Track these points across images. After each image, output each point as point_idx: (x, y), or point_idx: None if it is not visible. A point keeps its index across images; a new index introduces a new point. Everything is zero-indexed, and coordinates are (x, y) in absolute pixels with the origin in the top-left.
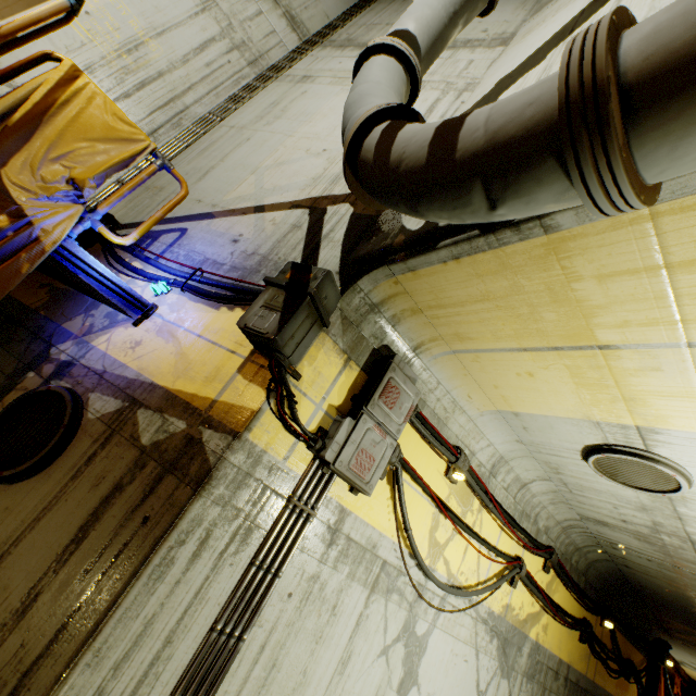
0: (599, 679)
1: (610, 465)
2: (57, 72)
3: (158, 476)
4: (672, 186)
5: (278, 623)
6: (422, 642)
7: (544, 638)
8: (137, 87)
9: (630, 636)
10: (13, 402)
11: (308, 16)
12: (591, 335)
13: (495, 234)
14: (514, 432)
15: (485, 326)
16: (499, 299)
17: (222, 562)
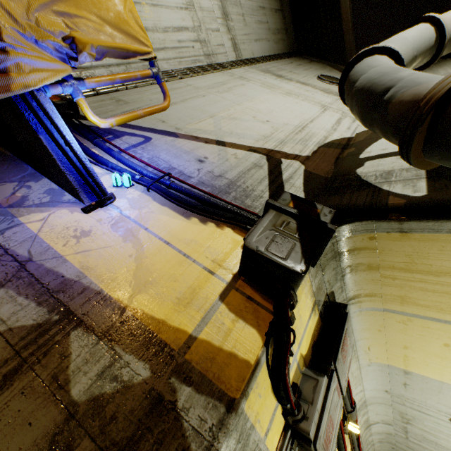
0: None
1: None
2: None
3: None
4: None
5: None
6: None
7: None
8: None
9: None
10: None
11: (243, 48)
12: None
13: None
14: (389, 383)
15: (448, 298)
16: None
17: None
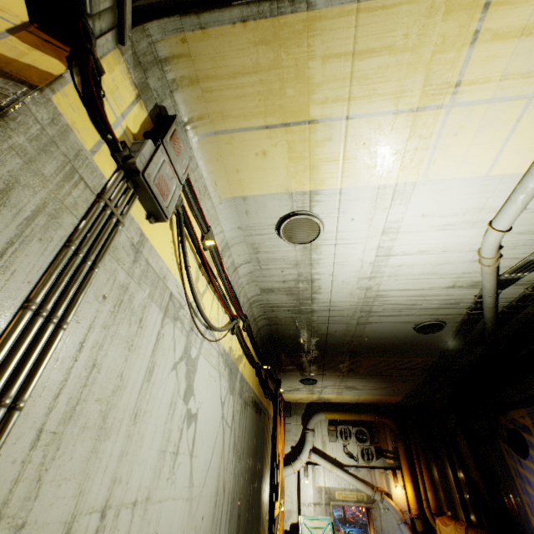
0: (262, 399)
1: (291, 229)
2: None
3: None
4: None
5: (96, 323)
6: (195, 363)
7: (244, 372)
8: None
9: (270, 377)
10: None
11: None
12: (307, 111)
13: (278, 1)
14: (239, 219)
15: (246, 103)
16: (264, 73)
17: (29, 232)
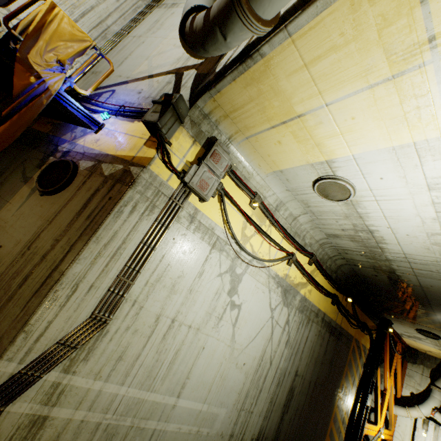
0: (344, 326)
1: (324, 190)
2: (45, 6)
3: (113, 184)
4: (294, 26)
5: (169, 249)
6: (239, 277)
7: (309, 296)
8: (81, 16)
9: (365, 312)
10: (47, 167)
11: None
12: (293, 110)
13: (245, 63)
14: (284, 184)
15: (255, 118)
16: (256, 99)
17: (143, 218)
